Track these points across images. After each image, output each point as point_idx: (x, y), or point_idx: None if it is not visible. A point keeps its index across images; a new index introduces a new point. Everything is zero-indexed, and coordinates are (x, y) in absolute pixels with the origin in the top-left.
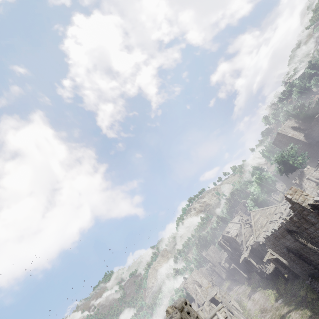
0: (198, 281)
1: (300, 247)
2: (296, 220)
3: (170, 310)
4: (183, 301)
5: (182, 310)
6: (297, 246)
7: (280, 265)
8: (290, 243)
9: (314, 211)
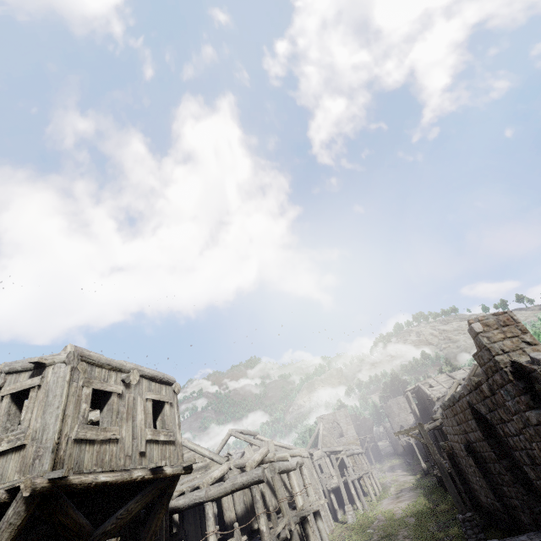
0: (341, 426)
1: (490, 457)
2: (486, 392)
3: (69, 348)
4: (148, 372)
5: (112, 370)
6: (485, 452)
7: (455, 472)
8: (476, 439)
9: (516, 381)
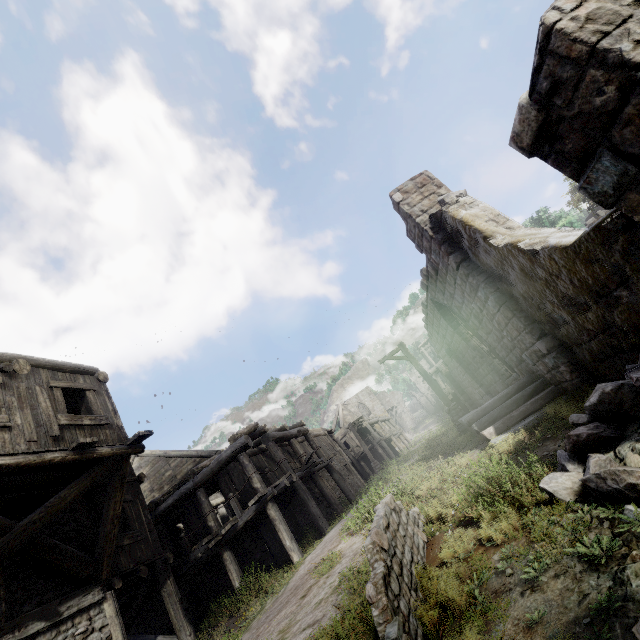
0: (366, 405)
1: (464, 347)
2: (432, 273)
3: None
4: (46, 361)
5: None
6: (460, 345)
7: (454, 386)
8: (451, 337)
9: (435, 235)
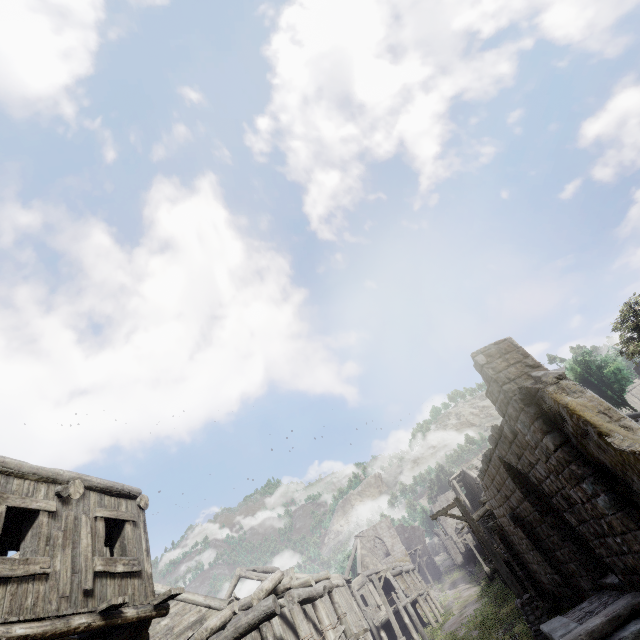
0: (385, 541)
1: (536, 519)
2: (509, 435)
3: None
4: (98, 482)
5: (41, 481)
6: (530, 515)
7: (511, 555)
8: (518, 502)
9: (526, 407)
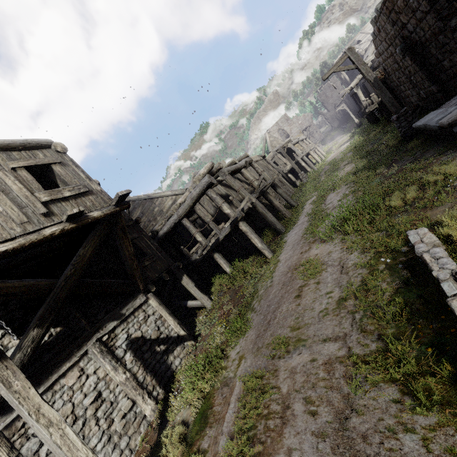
0: (285, 130)
1: (433, 34)
2: None
3: None
4: None
5: None
6: (427, 32)
7: None
8: (416, 24)
9: None
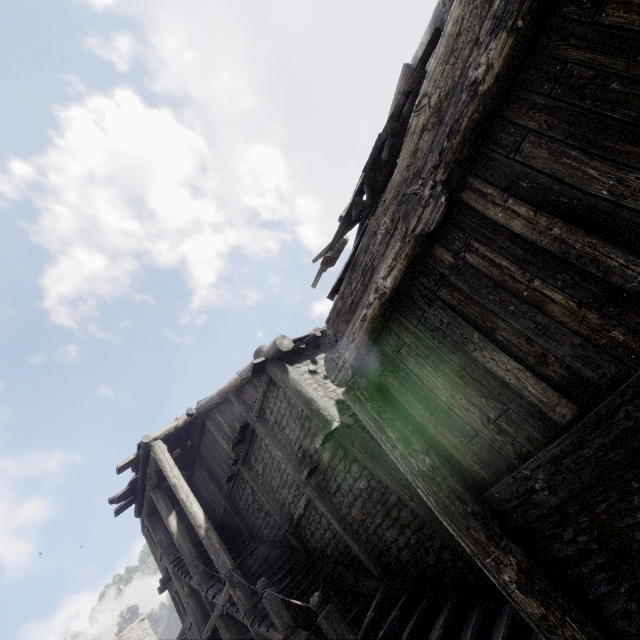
0: None
1: None
2: None
3: None
4: None
5: None
6: None
7: None
8: None
9: None
